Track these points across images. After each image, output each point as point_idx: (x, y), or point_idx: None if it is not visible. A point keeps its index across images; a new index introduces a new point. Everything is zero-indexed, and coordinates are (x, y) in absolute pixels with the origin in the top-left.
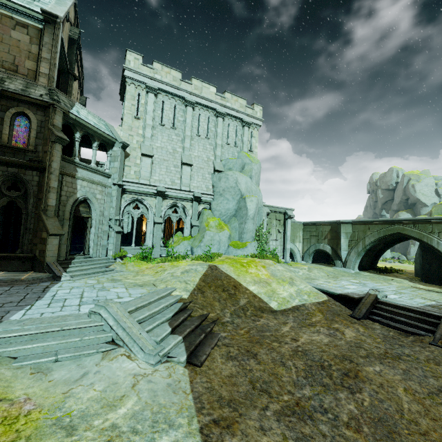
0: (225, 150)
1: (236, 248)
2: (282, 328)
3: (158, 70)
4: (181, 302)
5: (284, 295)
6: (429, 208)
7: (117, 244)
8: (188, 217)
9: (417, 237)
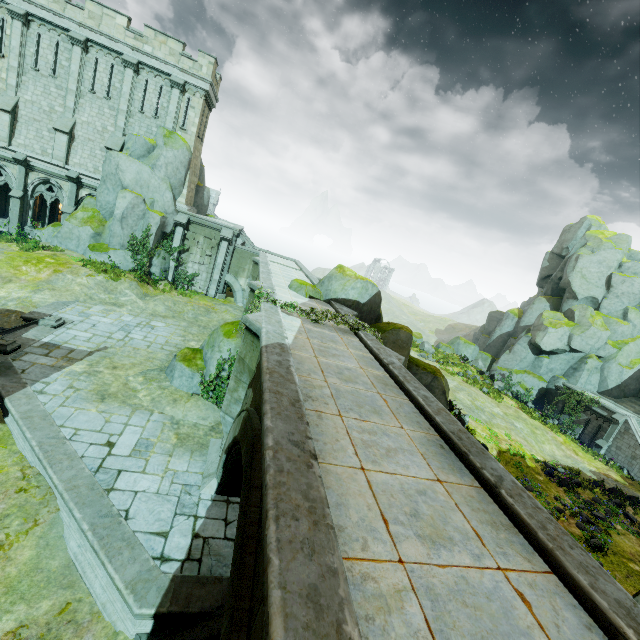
0: (136, 121)
1: (92, 250)
2: None
3: None
4: None
5: None
6: (581, 303)
7: None
8: (66, 201)
9: None
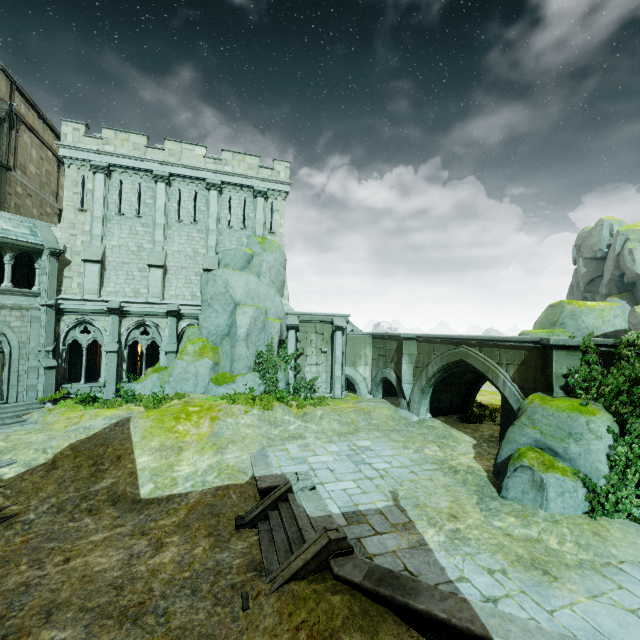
0: (225, 237)
1: (218, 384)
2: (94, 535)
3: (110, 139)
4: None
5: (182, 472)
6: None
7: (49, 384)
8: (164, 340)
9: (481, 370)
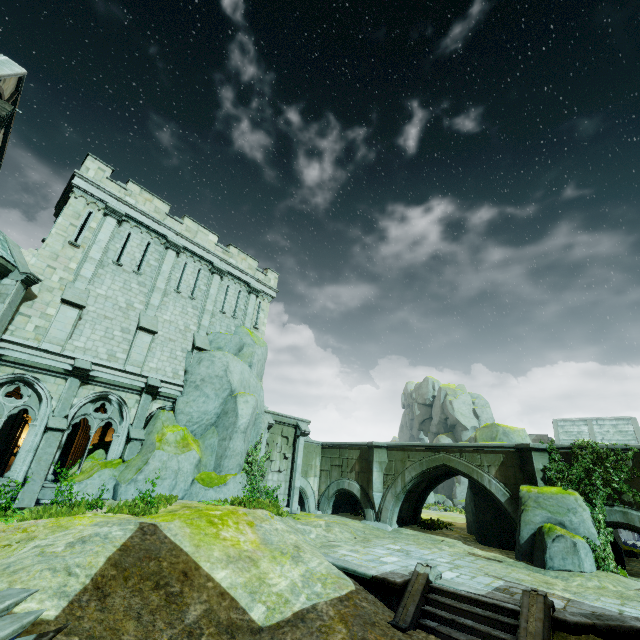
0: (217, 320)
1: (207, 485)
2: None
3: (134, 193)
4: (30, 635)
5: (280, 586)
6: (470, 432)
7: None
8: (125, 422)
9: (466, 471)
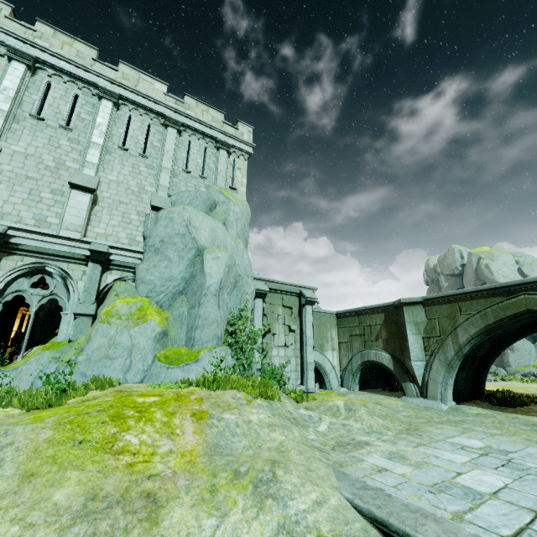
0: (180, 181)
1: (170, 363)
2: None
3: (45, 35)
4: None
5: None
6: None
7: None
8: (73, 298)
9: None
